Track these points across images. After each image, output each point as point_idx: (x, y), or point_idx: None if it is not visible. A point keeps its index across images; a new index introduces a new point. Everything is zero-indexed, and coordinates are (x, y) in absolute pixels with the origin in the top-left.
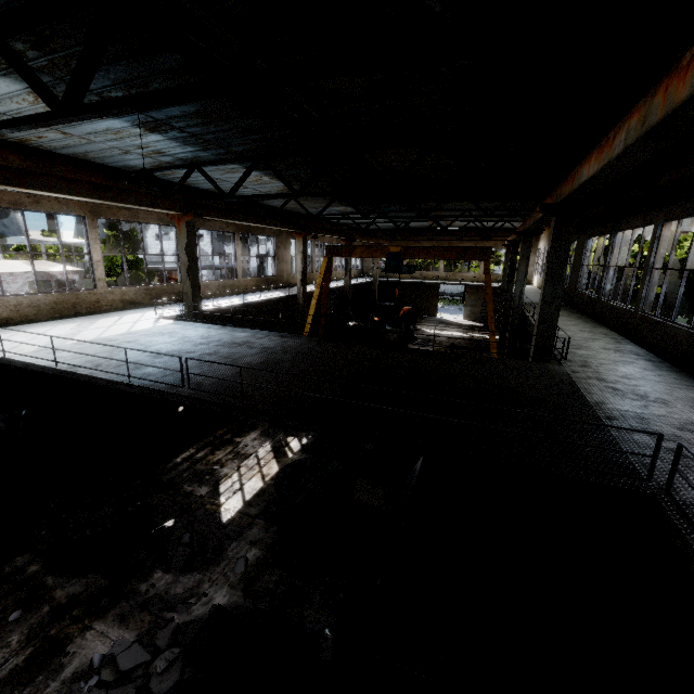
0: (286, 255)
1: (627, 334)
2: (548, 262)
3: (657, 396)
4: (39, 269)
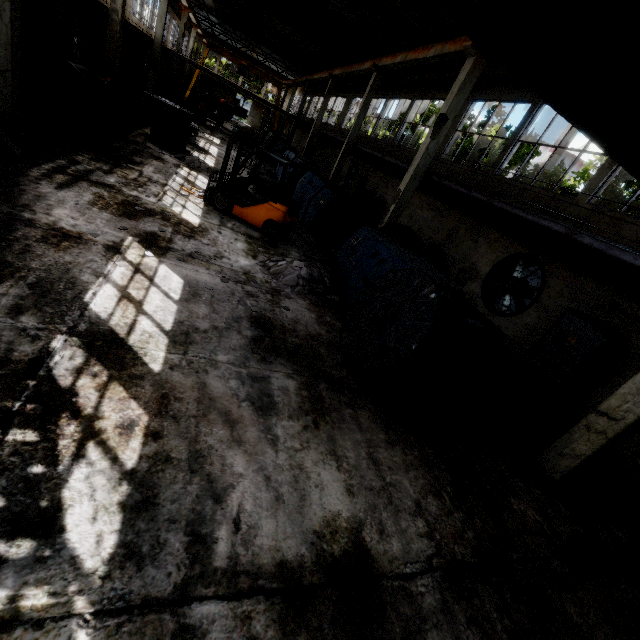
0: (170, 28)
1: None
2: (304, 95)
3: None
4: None
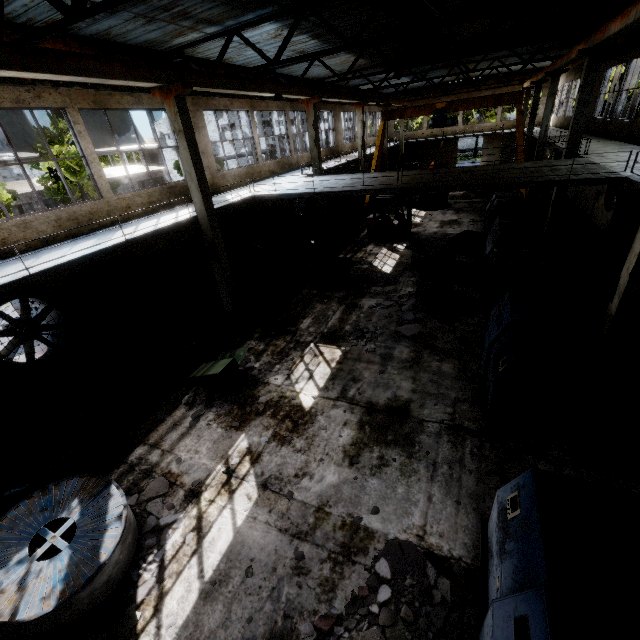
0: (339, 127)
1: (629, 140)
2: (580, 92)
3: (638, 159)
4: (139, 171)
